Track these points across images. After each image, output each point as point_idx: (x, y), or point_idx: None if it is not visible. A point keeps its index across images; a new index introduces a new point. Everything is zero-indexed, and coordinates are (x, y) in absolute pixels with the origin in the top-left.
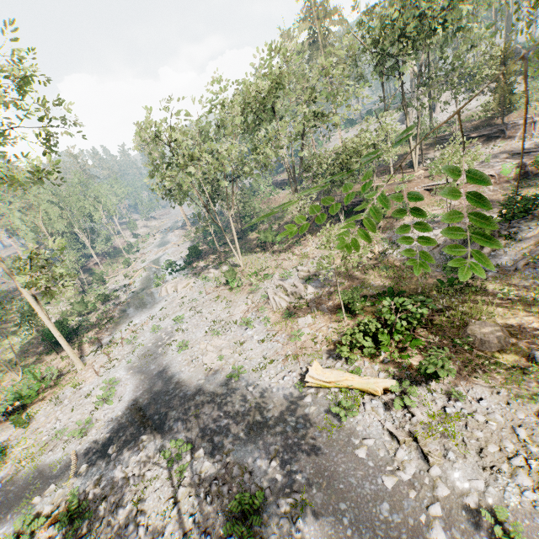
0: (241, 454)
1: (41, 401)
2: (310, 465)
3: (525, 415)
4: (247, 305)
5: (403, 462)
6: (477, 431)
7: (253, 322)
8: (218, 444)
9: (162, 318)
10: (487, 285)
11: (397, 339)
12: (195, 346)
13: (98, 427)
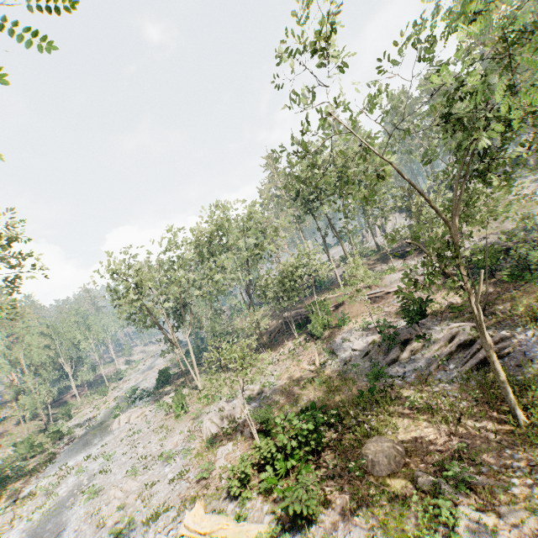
0: None
1: None
2: None
3: None
4: (182, 434)
5: None
6: None
7: (176, 456)
8: None
9: (97, 457)
10: (403, 393)
11: (290, 466)
12: (107, 492)
13: None
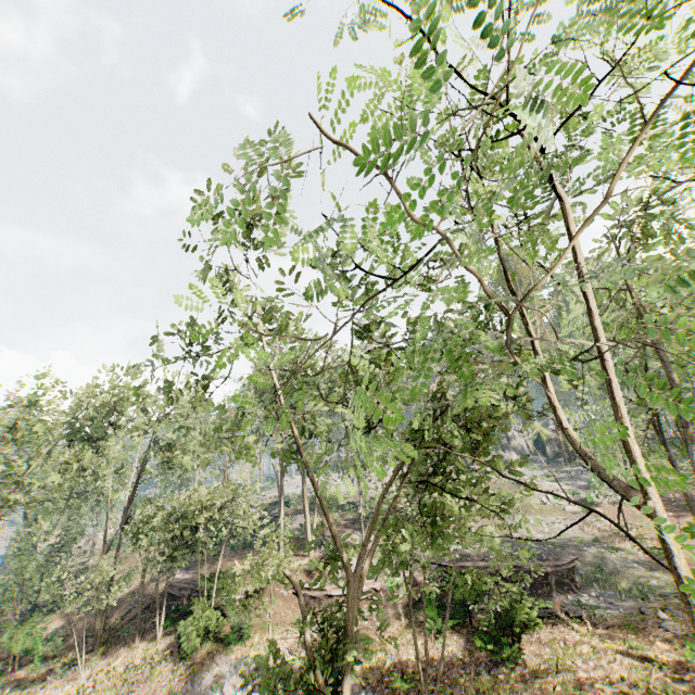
0: None
1: None
2: None
3: None
4: None
5: None
6: None
7: None
8: None
9: None
10: None
11: None
12: None
13: None
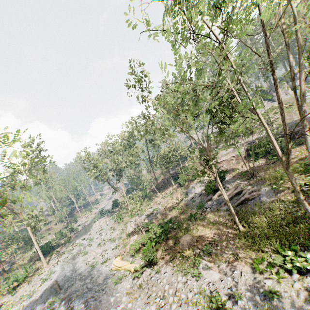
0: (75, 302)
1: (24, 282)
2: (93, 305)
3: (174, 279)
4: (119, 230)
5: (122, 302)
6: (154, 287)
7: (116, 240)
8: (70, 298)
9: (87, 239)
10: (207, 215)
11: (152, 245)
12: (90, 253)
13: (37, 293)
